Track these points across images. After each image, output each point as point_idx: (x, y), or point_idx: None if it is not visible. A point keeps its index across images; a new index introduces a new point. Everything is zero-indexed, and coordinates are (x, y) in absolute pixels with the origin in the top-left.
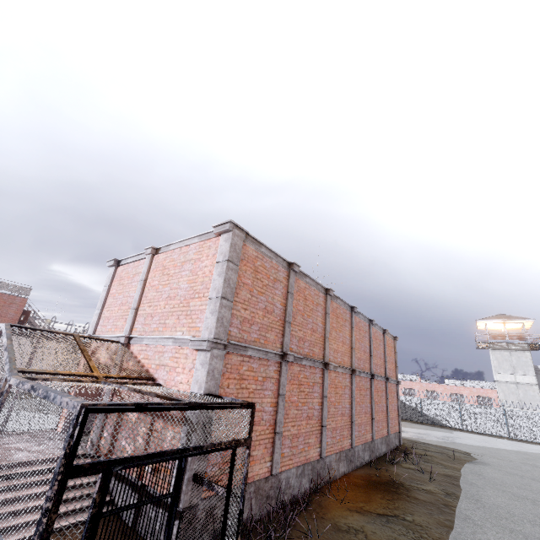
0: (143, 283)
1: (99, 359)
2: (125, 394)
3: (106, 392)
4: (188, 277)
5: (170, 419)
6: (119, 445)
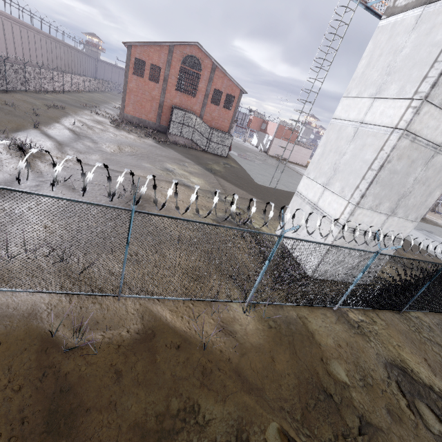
0: None
1: None
2: None
3: None
4: None
5: None
6: None
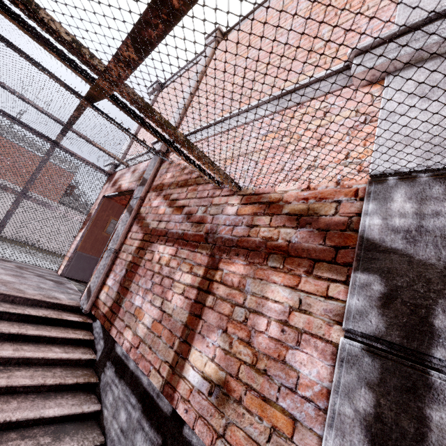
0: (199, 76)
1: (120, 185)
2: (152, 219)
3: (122, 219)
4: (306, 7)
5: (274, 256)
6: (129, 302)
